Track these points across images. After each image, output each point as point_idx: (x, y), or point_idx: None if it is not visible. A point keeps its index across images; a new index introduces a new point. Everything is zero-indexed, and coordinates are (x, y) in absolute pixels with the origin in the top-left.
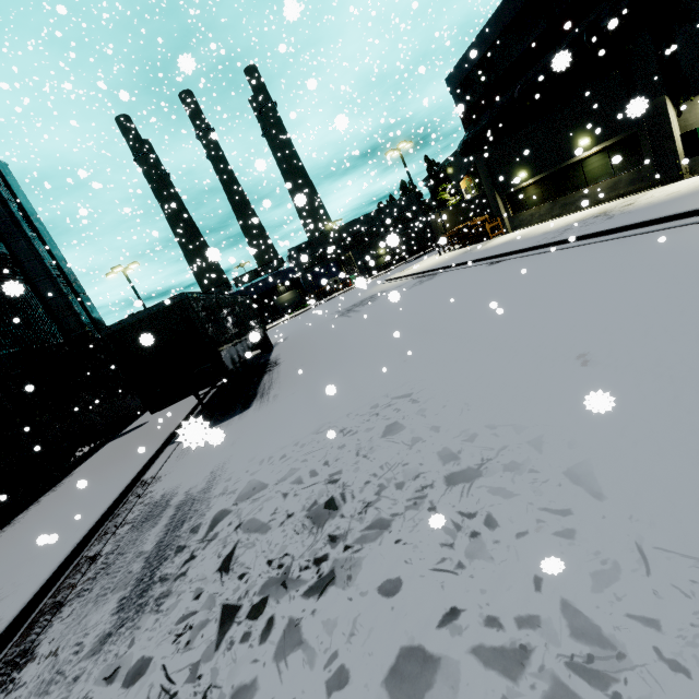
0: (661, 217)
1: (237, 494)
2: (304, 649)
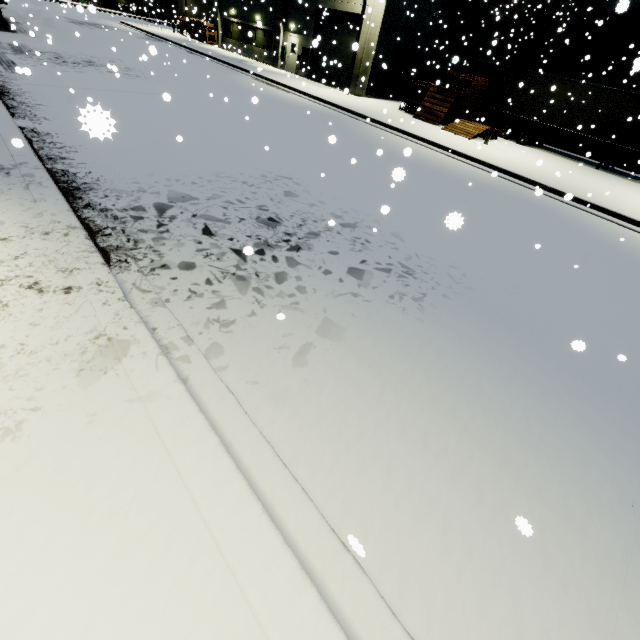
0: (240, 67)
1: (46, 51)
2: (89, 67)
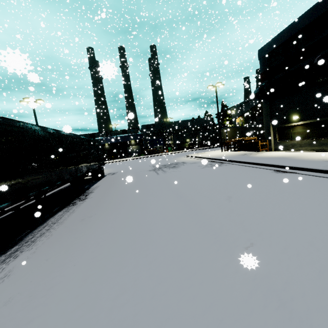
0: None
1: None
2: None
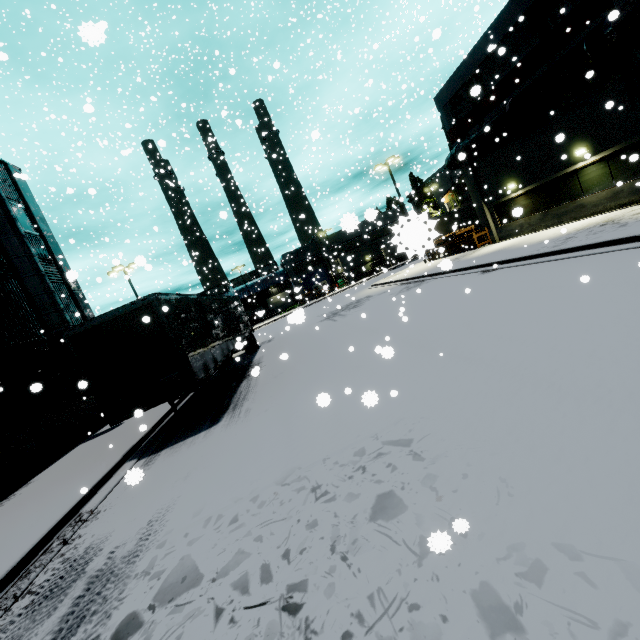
0: None
1: (161, 582)
2: None
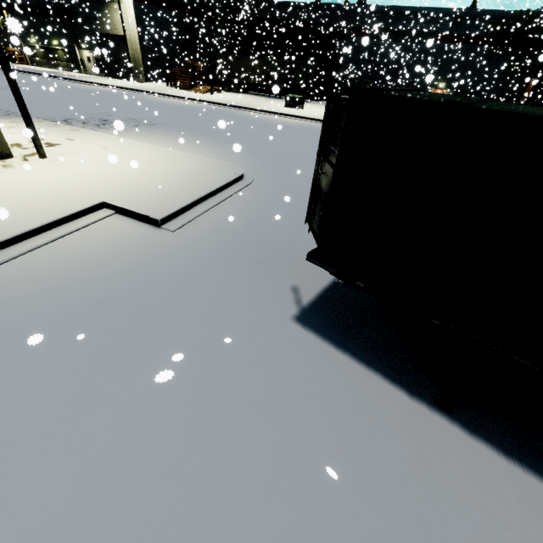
0: (57, 76)
1: None
2: None
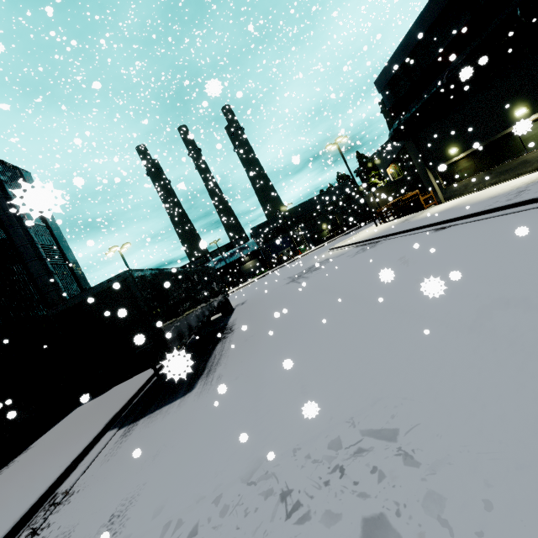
0: None
1: None
2: None
